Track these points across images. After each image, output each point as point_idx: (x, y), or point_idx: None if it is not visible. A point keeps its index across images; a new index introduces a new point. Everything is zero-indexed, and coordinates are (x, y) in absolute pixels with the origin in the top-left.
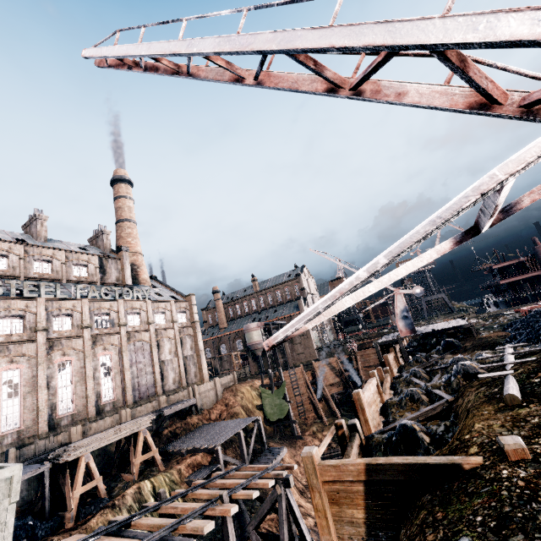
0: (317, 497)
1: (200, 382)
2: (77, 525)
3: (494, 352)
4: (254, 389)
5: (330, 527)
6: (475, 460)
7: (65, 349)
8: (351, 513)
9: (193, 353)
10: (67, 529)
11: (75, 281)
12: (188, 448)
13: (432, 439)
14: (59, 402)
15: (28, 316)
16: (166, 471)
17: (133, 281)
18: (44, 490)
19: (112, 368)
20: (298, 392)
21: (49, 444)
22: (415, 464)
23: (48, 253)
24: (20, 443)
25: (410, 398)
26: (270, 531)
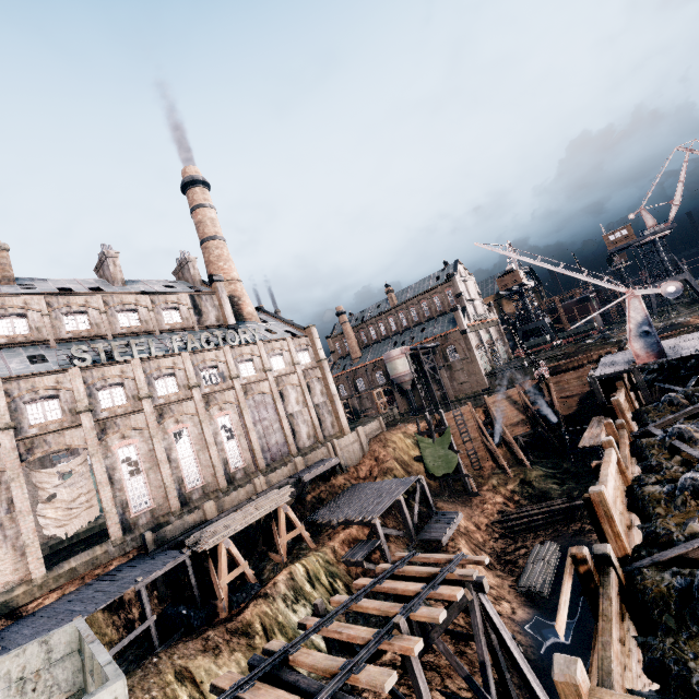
0: None
1: (340, 433)
2: (231, 615)
3: None
4: (408, 436)
5: None
6: None
7: (177, 415)
8: None
9: (325, 400)
10: (222, 619)
11: (169, 331)
12: (338, 520)
13: None
14: (185, 475)
15: (127, 383)
16: (318, 549)
17: (237, 318)
18: (189, 579)
19: (234, 430)
20: (468, 437)
21: (184, 524)
22: None
23: (130, 300)
24: (156, 522)
25: (693, 493)
26: (456, 624)
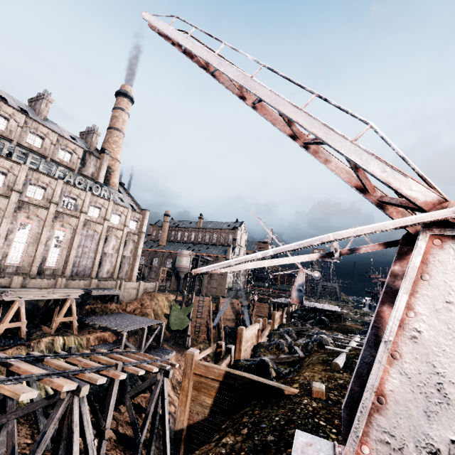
0: (186, 381)
1: (128, 280)
2: None
3: (346, 337)
4: (168, 301)
5: (187, 403)
6: (293, 390)
7: (30, 213)
8: (204, 398)
9: (131, 256)
10: None
11: (57, 163)
12: (101, 325)
13: (277, 375)
14: (11, 253)
15: (9, 176)
16: (78, 335)
17: (105, 181)
18: None
19: (63, 242)
20: (200, 315)
21: None
22: (256, 381)
23: (44, 130)
24: None
25: (276, 346)
26: (140, 404)
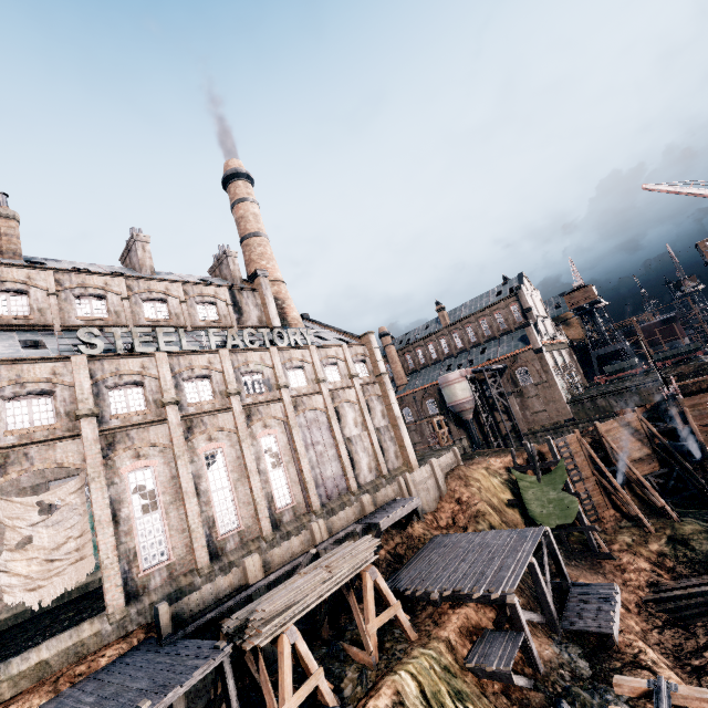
0: None
1: (405, 467)
2: None
3: None
4: (493, 473)
5: None
6: None
7: (210, 431)
8: None
9: (386, 423)
10: None
11: (204, 328)
12: (442, 592)
13: None
14: (217, 515)
15: (148, 383)
16: (424, 643)
17: (281, 324)
18: (228, 698)
19: (281, 454)
20: (578, 476)
21: (217, 590)
22: None
23: (159, 287)
24: (174, 585)
25: None
26: None
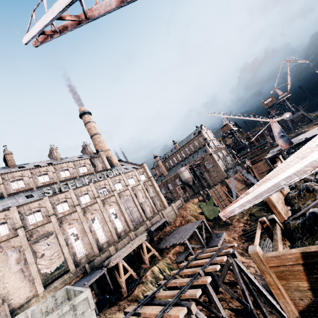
0: (268, 277)
1: (164, 208)
2: (129, 294)
3: None
4: (195, 204)
5: (284, 294)
6: None
7: (91, 211)
8: (297, 284)
9: (155, 194)
10: (125, 297)
11: (83, 175)
12: (170, 245)
13: None
14: (99, 237)
15: (68, 200)
16: (163, 259)
17: (111, 166)
18: (107, 281)
19: (117, 213)
20: (221, 199)
21: (102, 258)
22: None
23: (65, 165)
24: (89, 260)
25: (306, 190)
26: (230, 280)
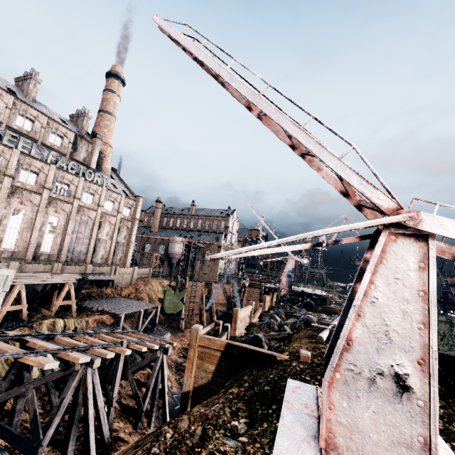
0: (192, 352)
1: (122, 265)
2: None
3: (330, 317)
4: (162, 286)
5: (193, 370)
6: (284, 356)
7: (24, 199)
8: (207, 366)
9: (124, 242)
10: None
11: (48, 147)
12: (98, 308)
13: (269, 348)
14: (5, 238)
15: (1, 160)
16: (77, 318)
17: (97, 166)
18: None
19: (57, 228)
20: (193, 300)
21: None
22: (253, 350)
23: (33, 113)
24: None
25: (268, 325)
26: (140, 380)
